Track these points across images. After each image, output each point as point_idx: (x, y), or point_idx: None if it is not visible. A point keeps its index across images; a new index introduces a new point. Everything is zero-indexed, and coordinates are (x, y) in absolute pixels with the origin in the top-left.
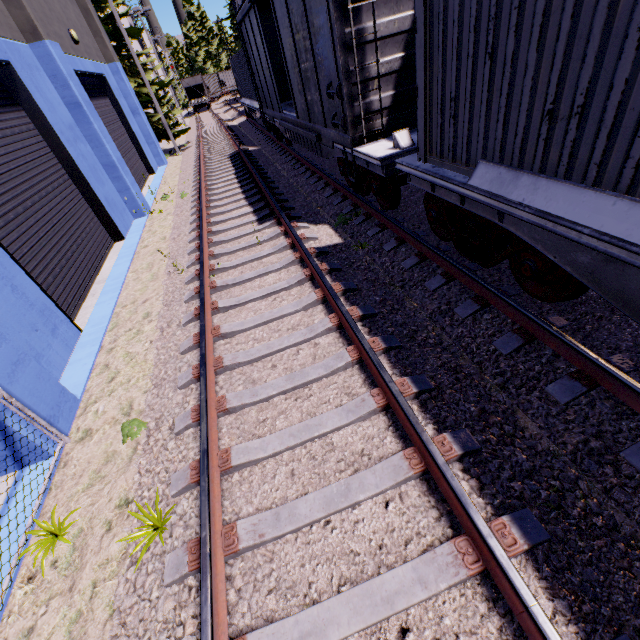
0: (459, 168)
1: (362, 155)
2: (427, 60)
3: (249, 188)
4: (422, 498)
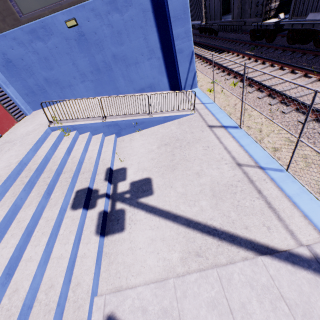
0: (302, 18)
1: (266, 23)
2: None
3: (207, 48)
4: (291, 74)
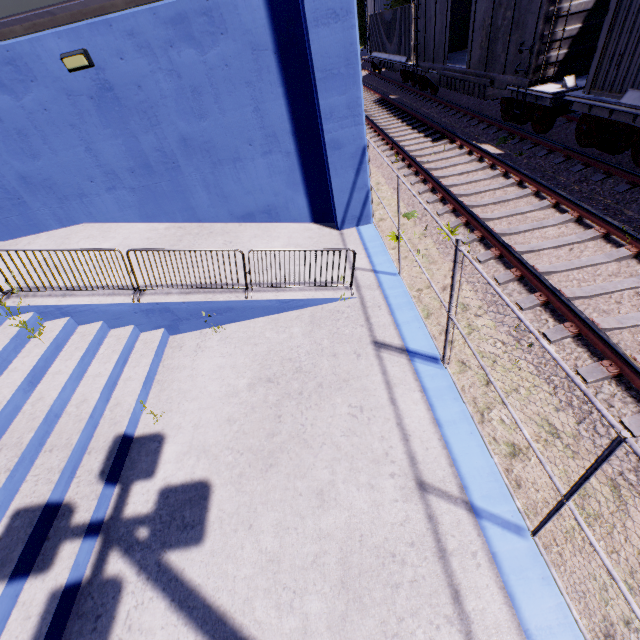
0: (613, 96)
1: (535, 92)
2: (609, 32)
3: (412, 122)
4: (576, 227)
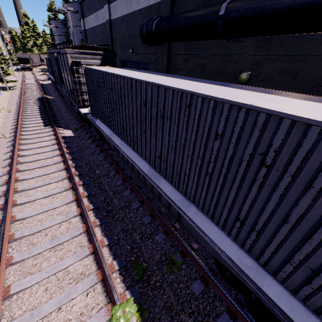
0: (96, 119)
1: (80, 111)
2: (89, 95)
3: (44, 113)
4: (67, 182)
